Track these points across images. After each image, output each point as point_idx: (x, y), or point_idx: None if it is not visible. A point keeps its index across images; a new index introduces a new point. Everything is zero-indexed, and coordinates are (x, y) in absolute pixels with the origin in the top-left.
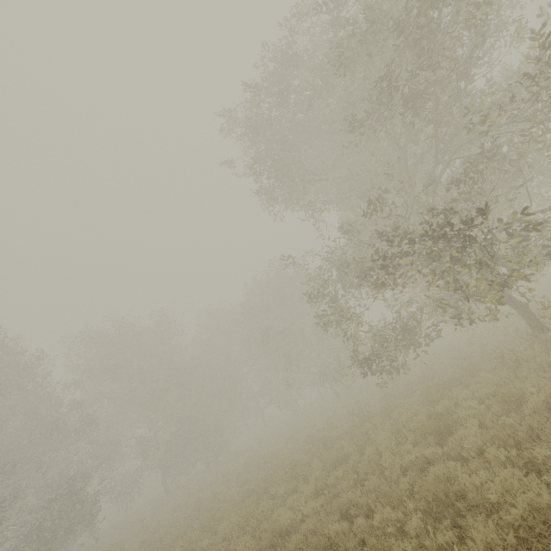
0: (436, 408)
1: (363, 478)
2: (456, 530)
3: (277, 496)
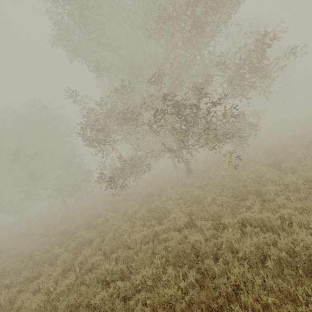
0: (152, 206)
1: (109, 252)
2: (195, 270)
3: (12, 284)
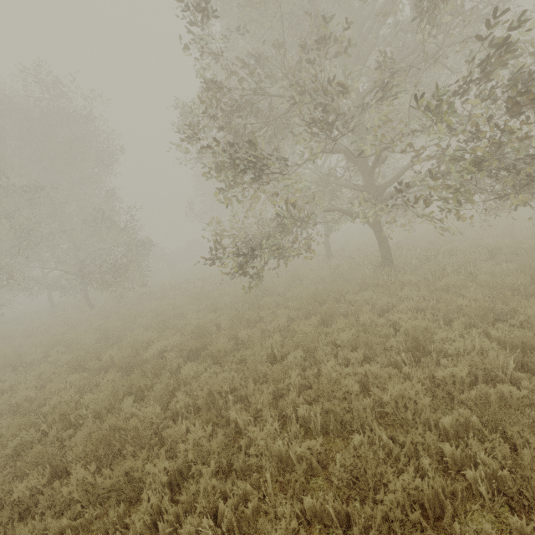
0: (362, 320)
1: (331, 427)
2: None
3: (31, 499)
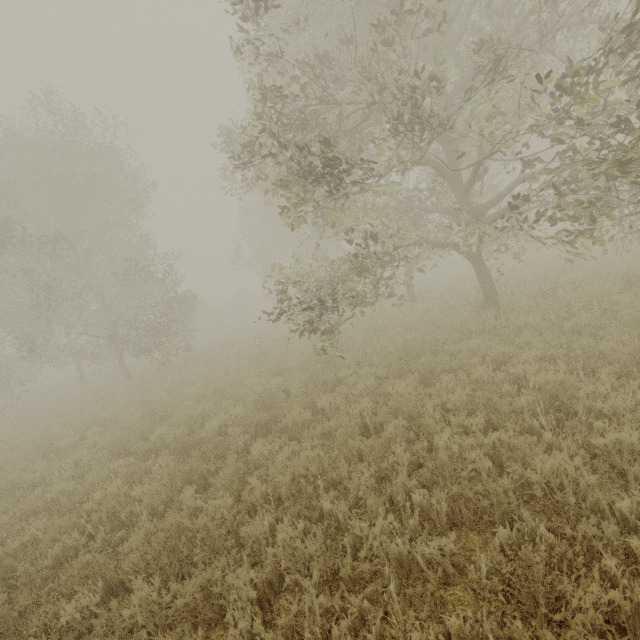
0: (475, 375)
1: (464, 518)
2: None
3: (82, 623)
